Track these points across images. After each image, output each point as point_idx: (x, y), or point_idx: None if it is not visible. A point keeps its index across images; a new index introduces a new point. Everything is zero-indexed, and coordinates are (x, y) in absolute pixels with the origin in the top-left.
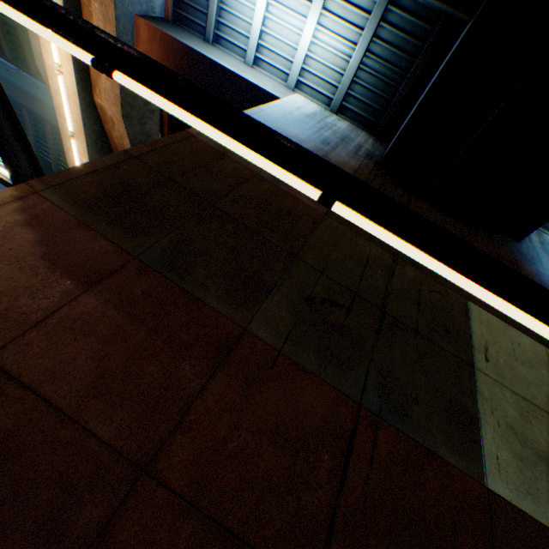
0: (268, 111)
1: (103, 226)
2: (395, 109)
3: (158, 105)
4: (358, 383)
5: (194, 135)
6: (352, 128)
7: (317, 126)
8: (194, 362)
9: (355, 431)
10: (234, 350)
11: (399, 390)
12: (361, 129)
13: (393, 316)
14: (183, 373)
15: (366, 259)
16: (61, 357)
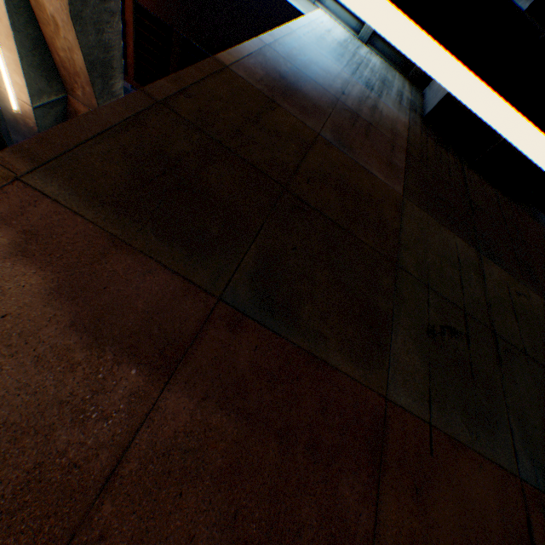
0: (299, 32)
1: (152, 241)
2: None
3: (375, 20)
4: (508, 447)
5: (227, 66)
6: (385, 66)
7: (354, 61)
8: (350, 478)
9: (529, 521)
10: (386, 439)
11: (540, 443)
12: (392, 67)
13: (502, 336)
14: (344, 505)
15: (457, 258)
16: (168, 544)
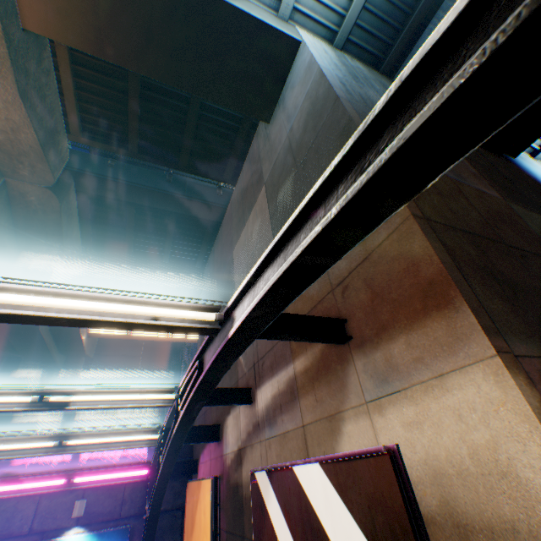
0: (328, 68)
1: None
2: (406, 39)
3: None
4: None
5: None
6: (365, 67)
7: (361, 76)
8: None
9: None
10: None
11: None
12: (364, 65)
13: None
14: None
15: None
16: None
